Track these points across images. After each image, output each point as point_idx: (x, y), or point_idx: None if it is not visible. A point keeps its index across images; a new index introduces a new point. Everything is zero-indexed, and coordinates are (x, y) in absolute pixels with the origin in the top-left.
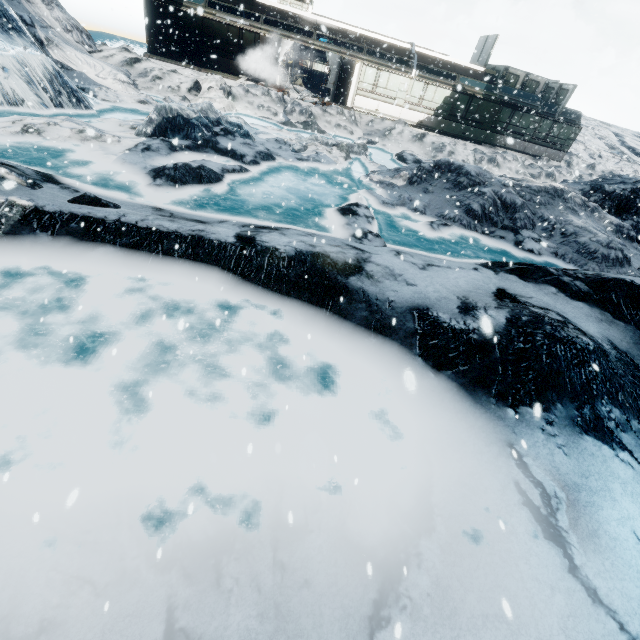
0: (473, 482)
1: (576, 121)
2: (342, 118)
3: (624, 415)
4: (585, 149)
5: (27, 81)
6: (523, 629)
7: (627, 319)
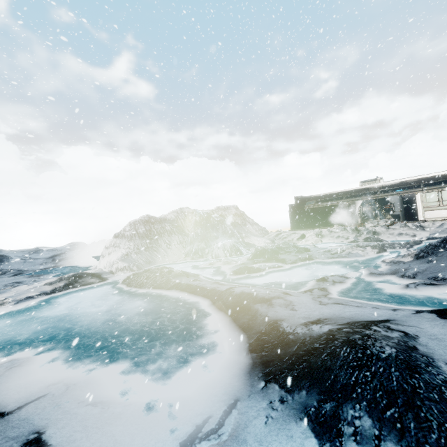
0: (191, 403)
1: None
2: (405, 228)
3: (376, 429)
4: None
5: (223, 250)
6: None
7: None
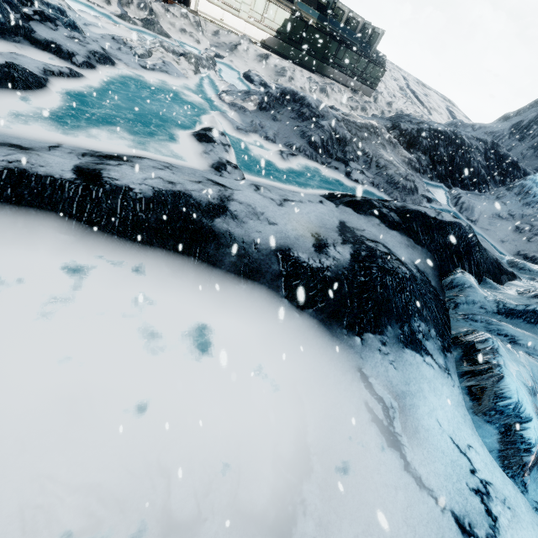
0: (336, 412)
1: (383, 63)
2: (187, 22)
3: (427, 327)
4: (385, 88)
5: None
6: (381, 534)
7: (423, 243)
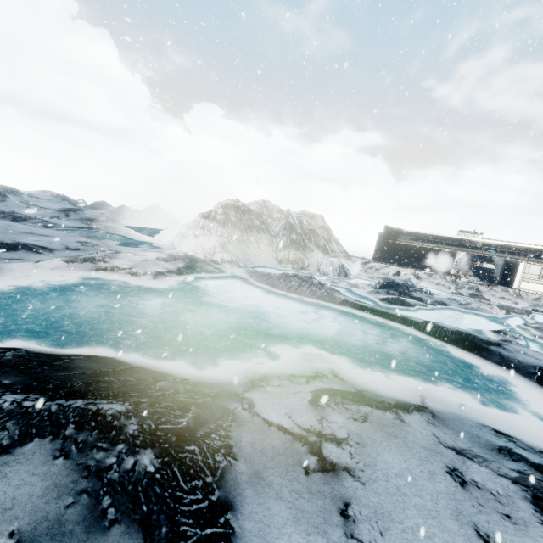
0: None
1: None
2: (506, 294)
3: None
4: None
5: (331, 268)
6: None
7: None
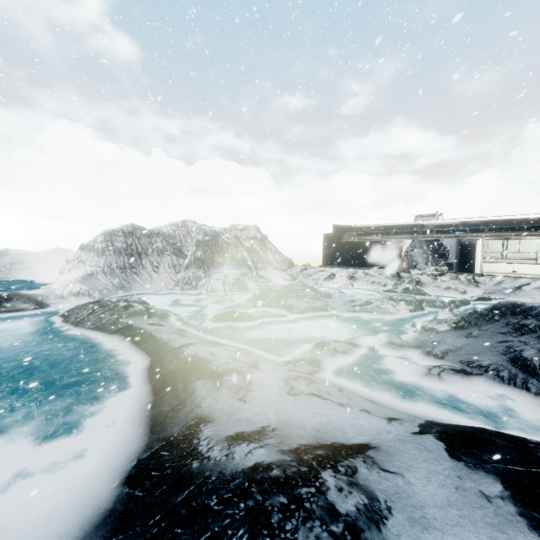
0: None
1: None
2: (456, 282)
3: None
4: None
5: (224, 283)
6: None
7: None
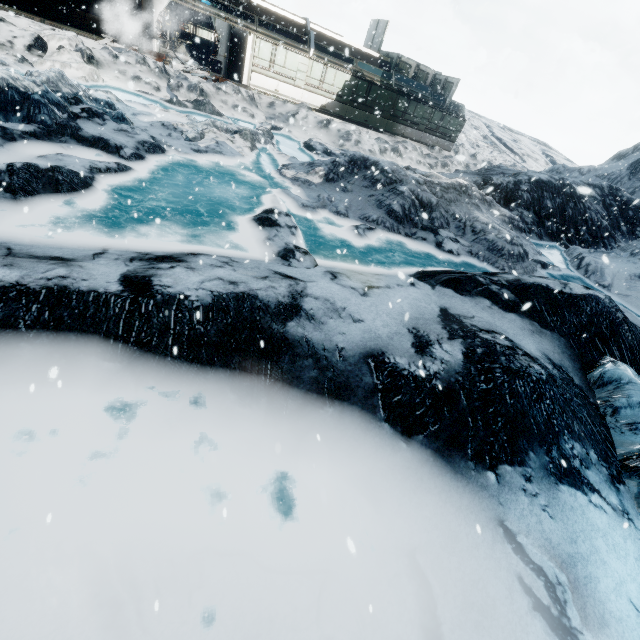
0: (479, 596)
1: (461, 113)
2: (240, 98)
3: (583, 448)
4: (466, 139)
5: None
6: None
7: (551, 327)
